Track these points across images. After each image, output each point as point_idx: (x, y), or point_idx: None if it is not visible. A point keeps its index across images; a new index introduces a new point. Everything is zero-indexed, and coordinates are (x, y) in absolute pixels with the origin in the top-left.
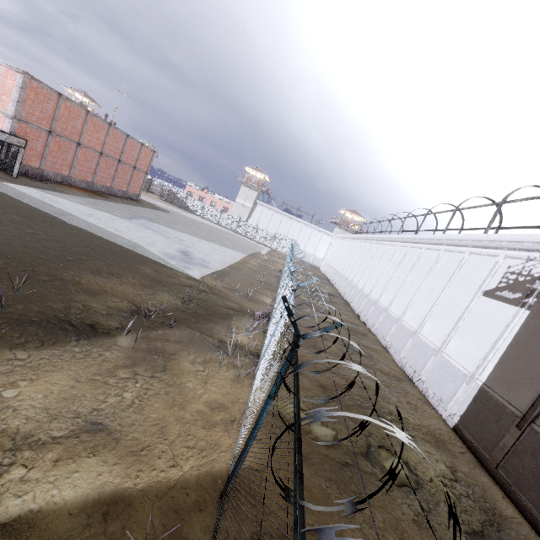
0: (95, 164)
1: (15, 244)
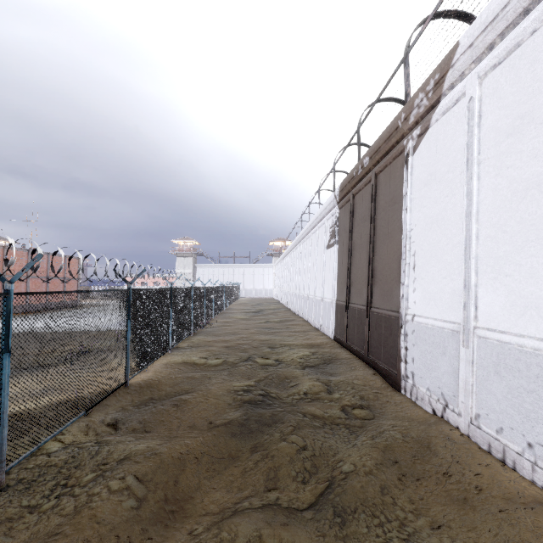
0: (25, 288)
1: None
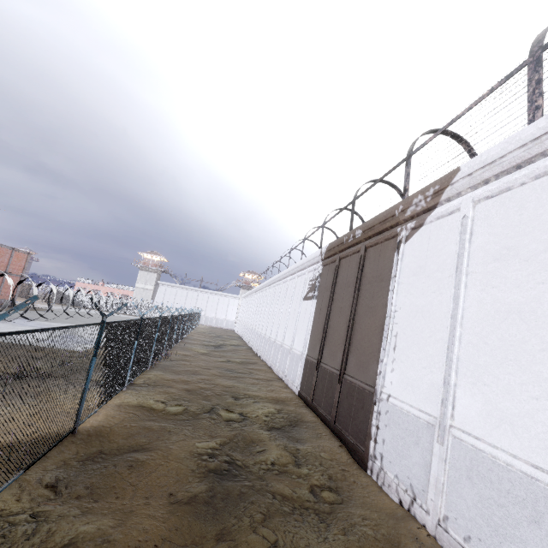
0: None
1: None
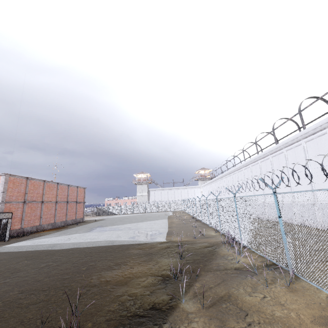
0: (54, 210)
1: (40, 278)
